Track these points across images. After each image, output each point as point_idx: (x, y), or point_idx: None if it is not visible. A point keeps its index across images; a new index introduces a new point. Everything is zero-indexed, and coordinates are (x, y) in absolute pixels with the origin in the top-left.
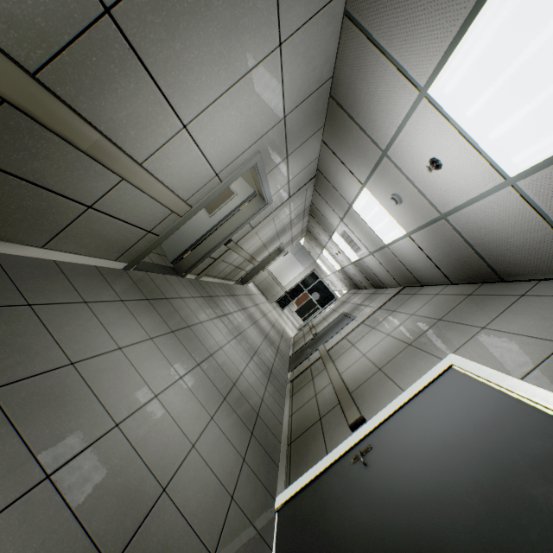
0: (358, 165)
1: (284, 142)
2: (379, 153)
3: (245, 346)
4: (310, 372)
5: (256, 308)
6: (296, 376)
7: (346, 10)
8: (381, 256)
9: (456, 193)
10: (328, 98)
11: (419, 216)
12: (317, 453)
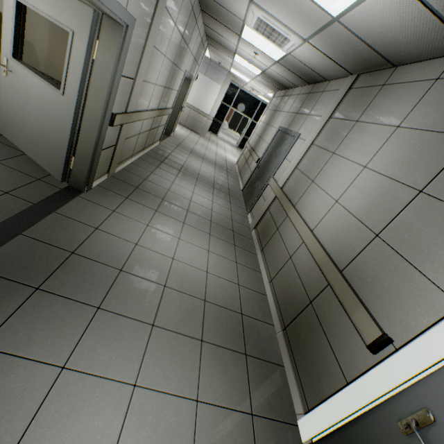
0: None
1: None
2: None
3: (199, 224)
4: (271, 219)
5: (192, 156)
6: (258, 222)
7: None
8: (323, 40)
9: None
10: None
11: None
12: (328, 367)
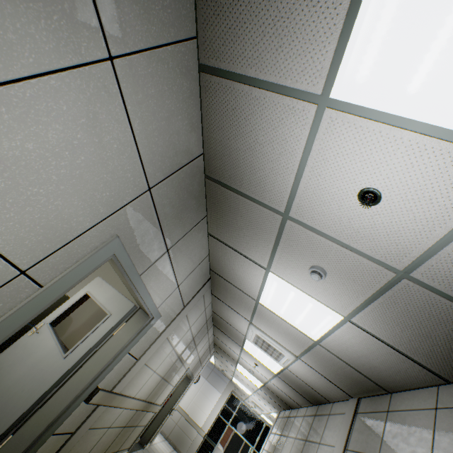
0: (254, 246)
1: (158, 227)
2: (279, 218)
3: None
4: None
5: None
6: None
7: (200, 67)
8: (312, 358)
9: (419, 227)
10: (204, 181)
11: (359, 286)
12: None
